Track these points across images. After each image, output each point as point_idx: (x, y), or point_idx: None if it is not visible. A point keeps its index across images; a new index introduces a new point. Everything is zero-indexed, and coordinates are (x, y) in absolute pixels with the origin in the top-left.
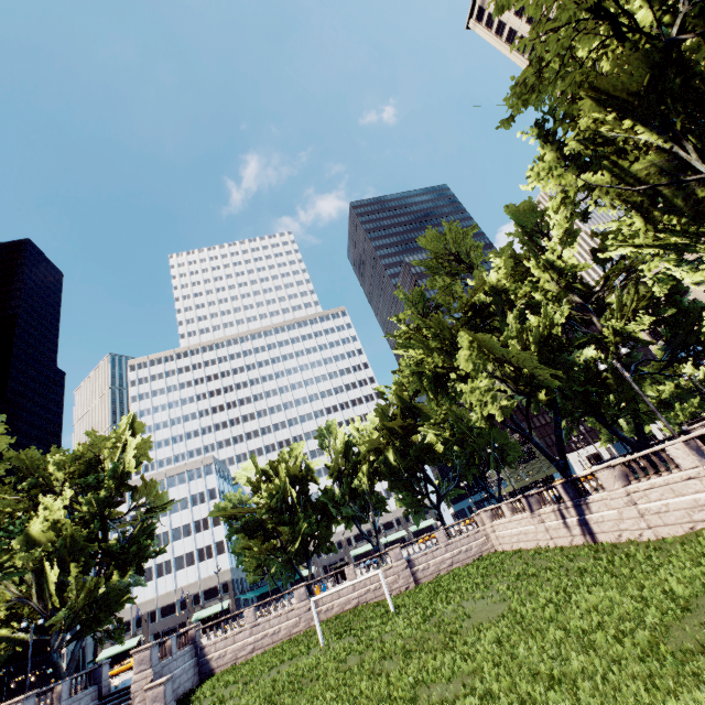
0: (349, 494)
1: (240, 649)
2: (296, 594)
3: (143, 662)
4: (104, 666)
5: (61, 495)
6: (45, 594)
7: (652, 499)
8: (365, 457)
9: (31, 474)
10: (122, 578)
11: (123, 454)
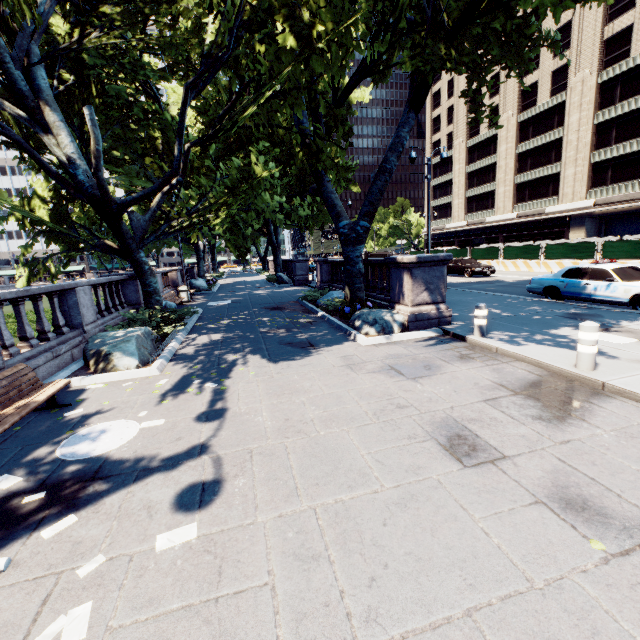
0: None
1: None
2: (88, 275)
3: None
4: None
5: None
6: None
7: None
8: None
9: None
10: None
11: None
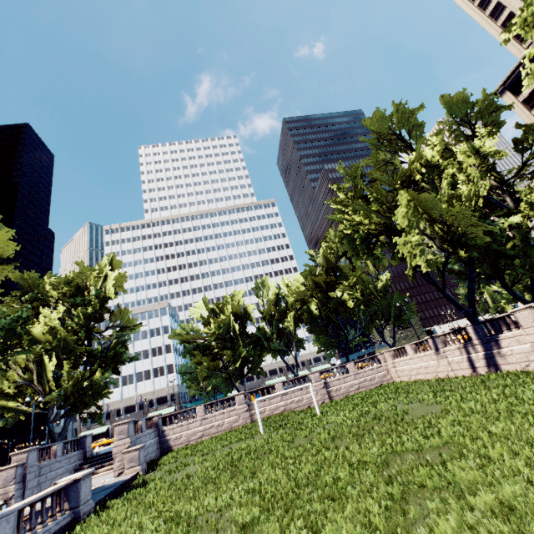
0: (277, 333)
1: (192, 434)
2: (237, 399)
3: (122, 433)
4: (87, 437)
5: (55, 309)
6: (44, 380)
7: None
8: (292, 306)
9: (32, 291)
10: (103, 375)
11: (105, 284)
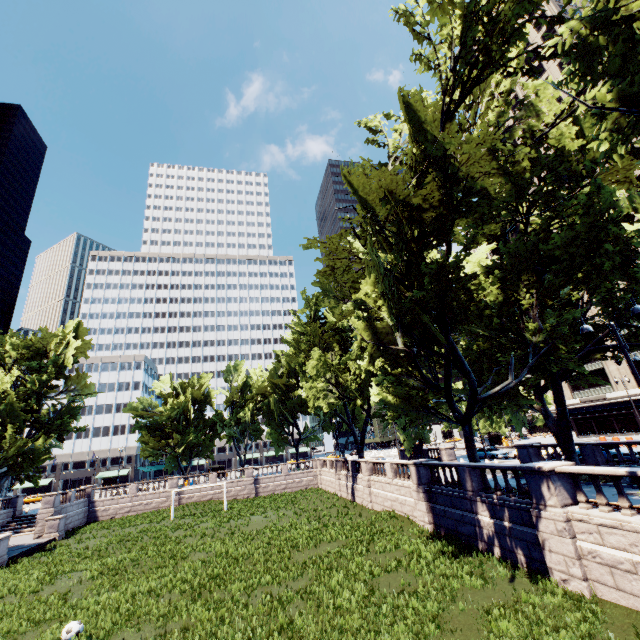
0: (236, 420)
1: (121, 508)
2: (170, 482)
3: (49, 503)
4: (20, 498)
5: (10, 370)
6: None
7: (376, 487)
8: (253, 398)
9: None
10: (46, 442)
11: (66, 350)
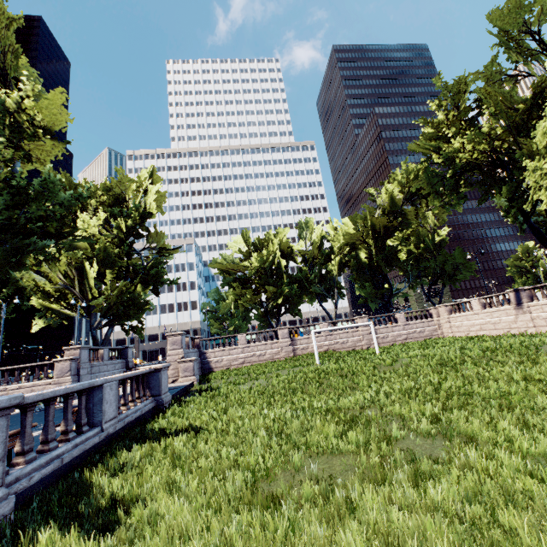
0: (318, 277)
1: (234, 360)
2: (281, 332)
3: (176, 344)
4: (129, 349)
5: (92, 218)
6: (85, 287)
7: None
8: (340, 250)
9: None
10: (145, 291)
11: (144, 198)
